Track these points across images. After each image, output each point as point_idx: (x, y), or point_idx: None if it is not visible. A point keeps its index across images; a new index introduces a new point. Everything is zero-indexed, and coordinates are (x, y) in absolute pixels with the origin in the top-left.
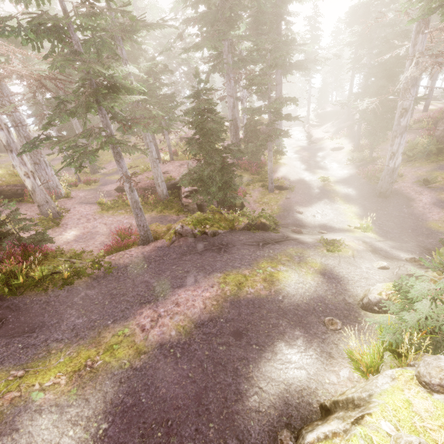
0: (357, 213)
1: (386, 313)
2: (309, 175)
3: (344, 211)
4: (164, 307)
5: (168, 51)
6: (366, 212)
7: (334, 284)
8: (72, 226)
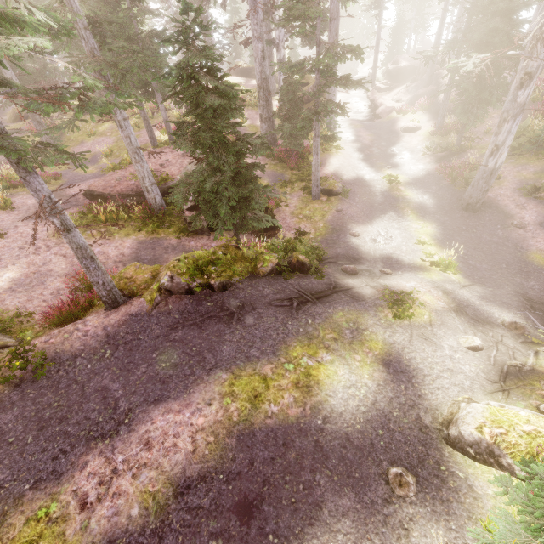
0: (434, 236)
1: (488, 464)
2: (371, 171)
3: (416, 232)
4: (124, 452)
5: None
6: (446, 234)
7: (403, 384)
8: (8, 262)
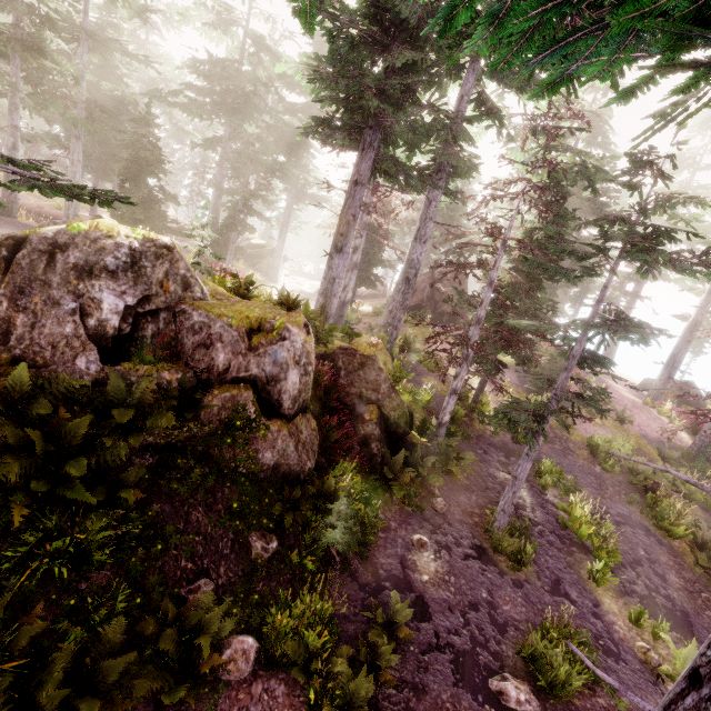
0: None
1: None
2: None
3: None
4: None
5: (168, 111)
6: None
7: None
8: None
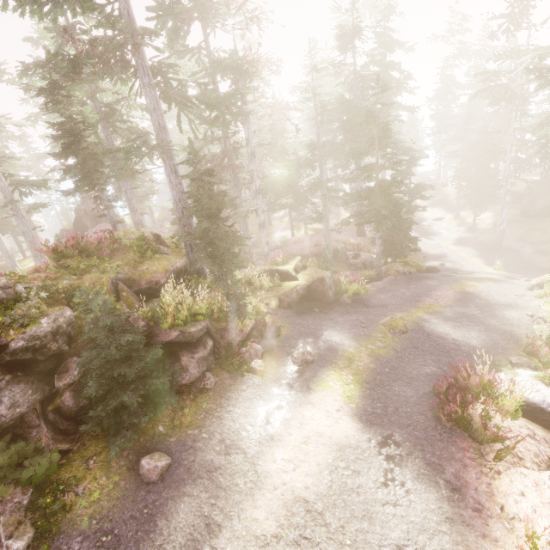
0: (483, 263)
1: (542, 288)
2: (427, 240)
3: (473, 262)
4: (434, 296)
5: None
6: (489, 262)
7: (506, 286)
8: None
